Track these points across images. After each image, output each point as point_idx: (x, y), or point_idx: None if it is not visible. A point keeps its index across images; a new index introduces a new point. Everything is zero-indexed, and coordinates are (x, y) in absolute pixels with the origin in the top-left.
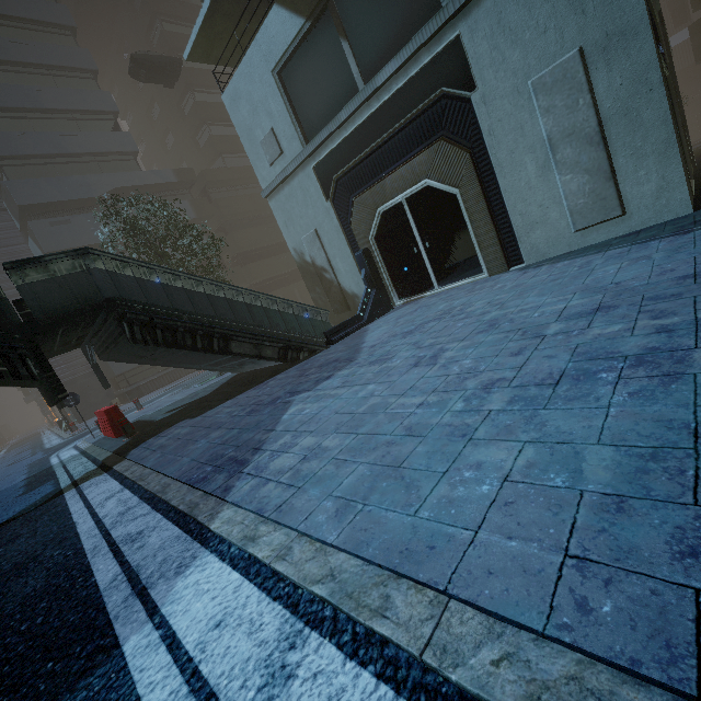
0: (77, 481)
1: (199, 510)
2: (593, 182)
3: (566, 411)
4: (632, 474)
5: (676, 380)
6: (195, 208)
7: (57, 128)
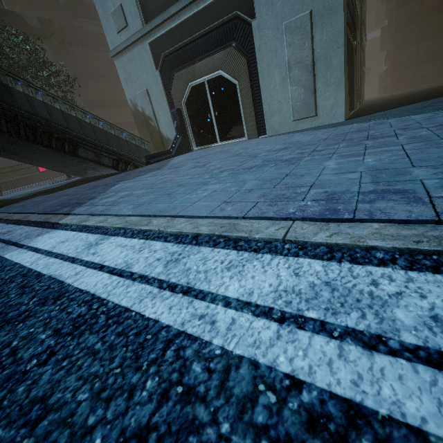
0: None
1: (52, 219)
2: (305, 94)
3: (249, 174)
4: (259, 185)
5: (293, 164)
6: (53, 54)
7: None
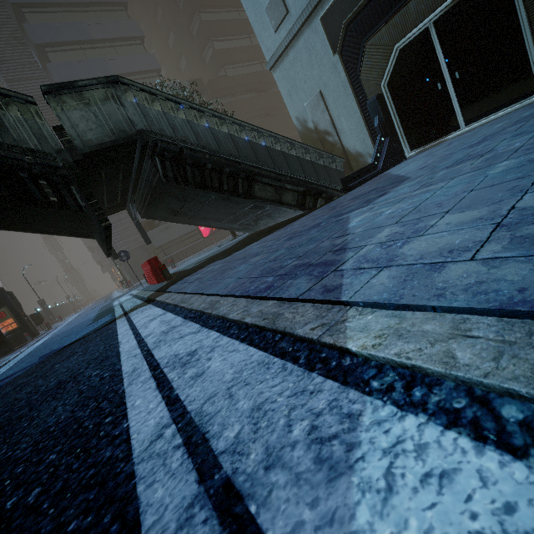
0: (127, 311)
1: (290, 321)
2: None
3: None
4: None
5: None
6: None
7: (102, 55)
